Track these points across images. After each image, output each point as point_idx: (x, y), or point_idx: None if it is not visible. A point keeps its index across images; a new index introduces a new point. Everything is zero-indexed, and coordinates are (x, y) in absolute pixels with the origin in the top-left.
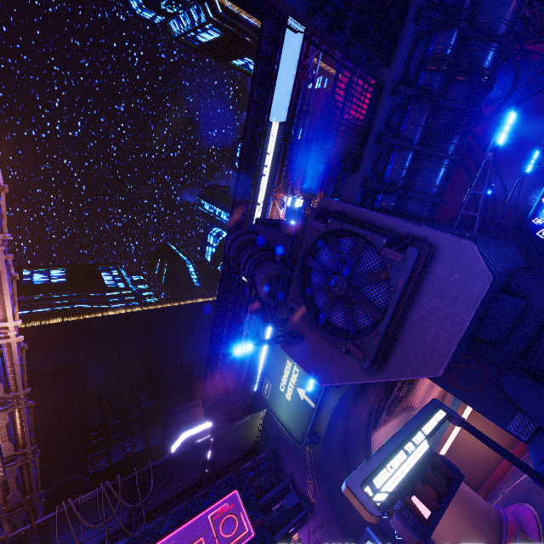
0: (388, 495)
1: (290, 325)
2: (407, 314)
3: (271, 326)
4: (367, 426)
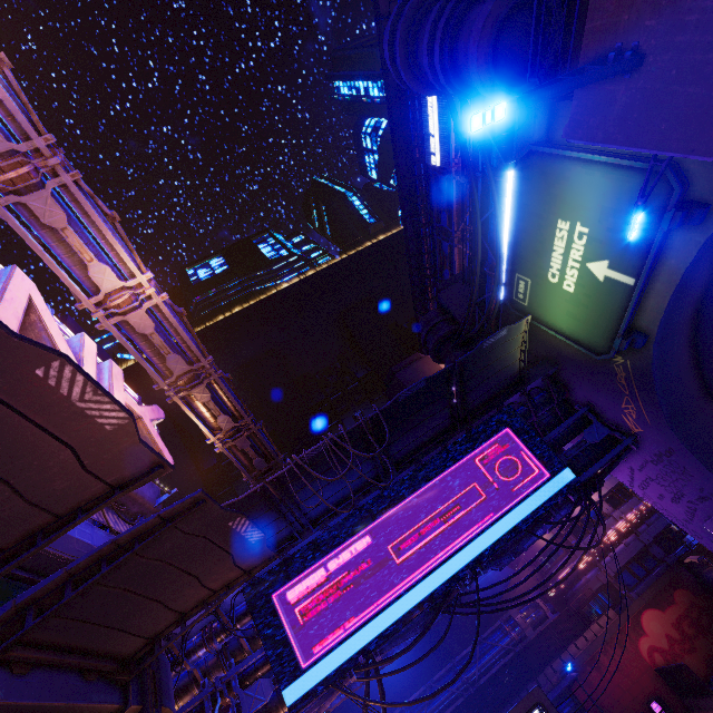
0: None
1: (589, 55)
2: None
3: (512, 169)
4: None
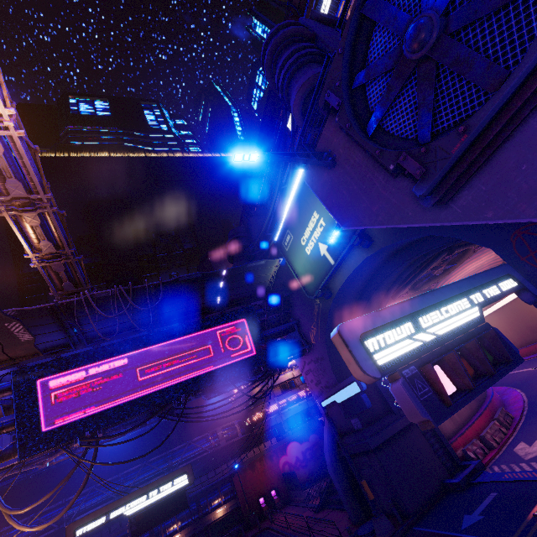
0: (397, 357)
1: (321, 146)
2: None
3: (303, 169)
4: (385, 295)
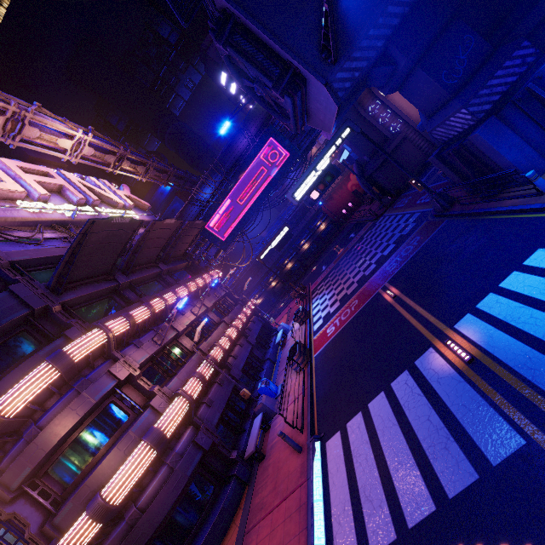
0: (302, 195)
1: None
2: (308, 104)
3: None
4: None
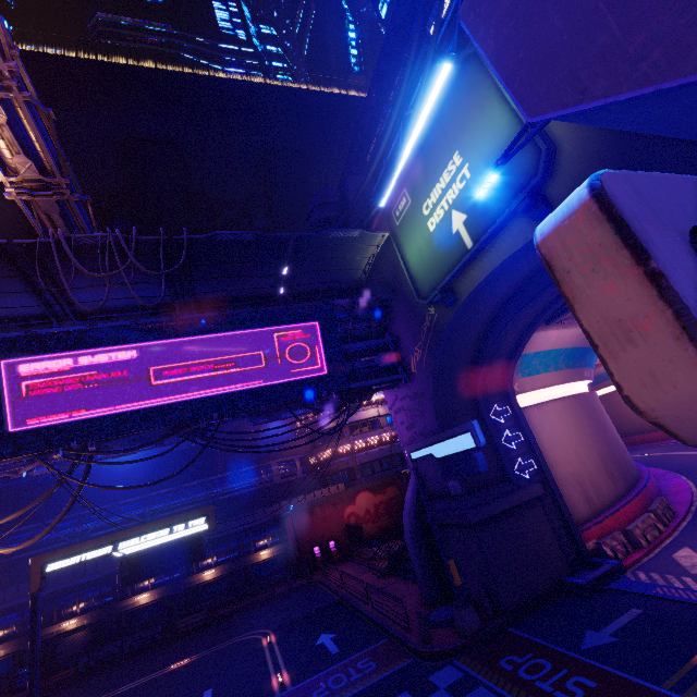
0: None
1: None
2: None
3: (451, 63)
4: (538, 316)
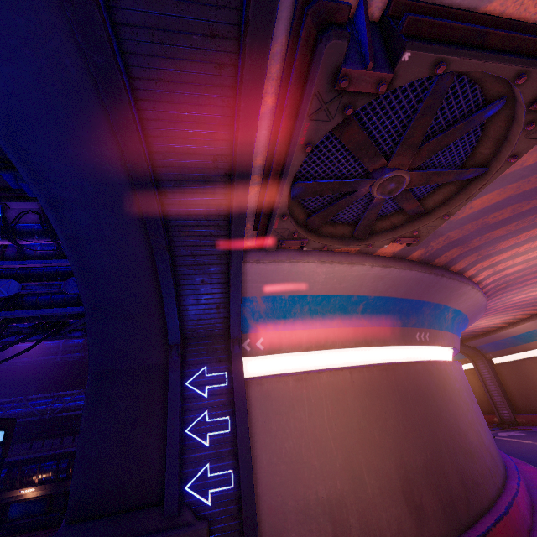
0: None
1: None
2: None
3: None
4: (229, 228)
